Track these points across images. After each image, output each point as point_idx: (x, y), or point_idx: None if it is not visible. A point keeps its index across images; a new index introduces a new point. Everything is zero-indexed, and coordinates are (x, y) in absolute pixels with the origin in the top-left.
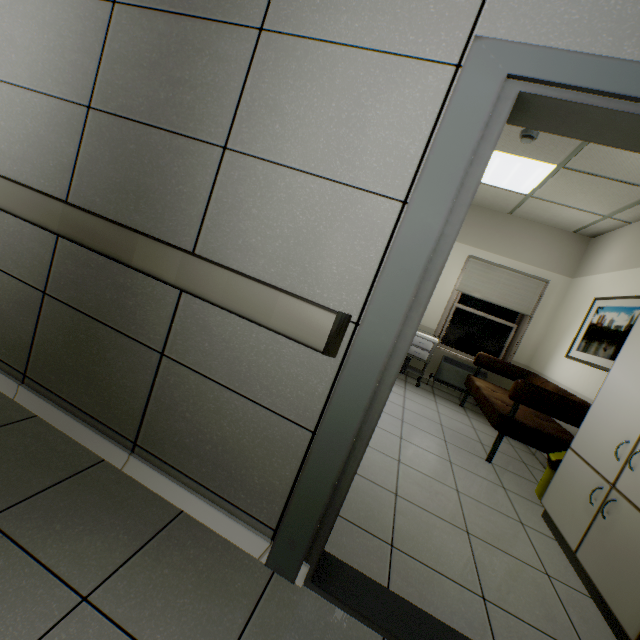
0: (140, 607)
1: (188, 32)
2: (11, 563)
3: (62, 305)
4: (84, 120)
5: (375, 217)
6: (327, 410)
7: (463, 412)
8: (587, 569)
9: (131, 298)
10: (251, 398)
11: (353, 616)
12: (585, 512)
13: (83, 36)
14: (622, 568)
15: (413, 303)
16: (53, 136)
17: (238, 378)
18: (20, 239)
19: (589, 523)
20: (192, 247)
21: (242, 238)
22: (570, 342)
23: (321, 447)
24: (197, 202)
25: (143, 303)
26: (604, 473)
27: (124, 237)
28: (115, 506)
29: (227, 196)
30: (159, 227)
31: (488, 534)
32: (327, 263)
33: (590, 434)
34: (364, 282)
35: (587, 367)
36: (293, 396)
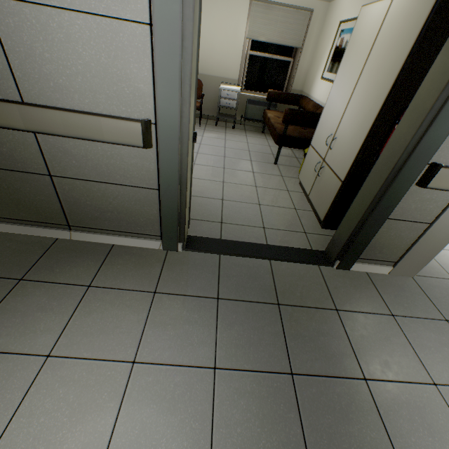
0: (115, 280)
1: None
2: (48, 288)
3: None
4: None
5: (136, 42)
6: (160, 177)
7: (264, 137)
8: (311, 201)
9: (2, 147)
10: (118, 183)
11: (206, 253)
12: (313, 176)
13: None
14: (322, 196)
15: (182, 102)
16: None
17: (105, 175)
18: None
19: (314, 181)
20: (19, 97)
21: (52, 81)
22: (324, 66)
23: (165, 195)
24: None
25: (14, 148)
26: (321, 155)
27: None
28: (79, 254)
29: (17, 45)
30: None
31: (270, 202)
32: (120, 87)
33: (319, 134)
34: (149, 95)
35: (331, 84)
36: (140, 175)
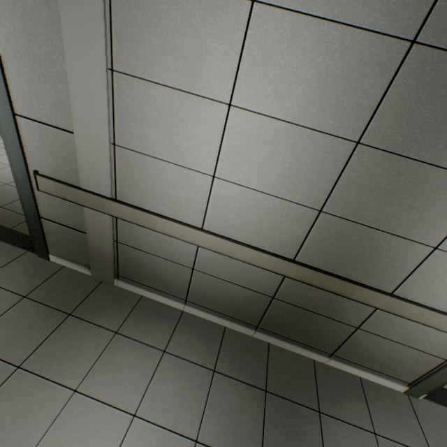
0: (389, 430)
1: (427, 176)
2: (345, 428)
3: (286, 303)
4: (314, 218)
5: None
6: None
7: None
8: None
9: (339, 306)
10: (412, 347)
11: (442, 405)
12: None
13: (320, 163)
14: None
15: None
16: (284, 223)
17: (406, 340)
18: (253, 272)
19: None
20: (392, 290)
21: (431, 290)
22: None
23: None
24: (402, 271)
25: (348, 308)
26: None
27: (347, 286)
28: (341, 385)
29: (427, 271)
30: (368, 279)
31: None
32: None
33: None
34: None
35: None
36: (439, 348)
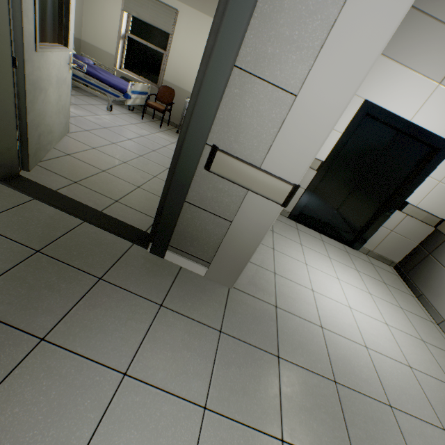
0: None
1: None
2: None
3: None
4: None
5: None
6: None
7: None
8: None
9: None
10: None
11: (21, 193)
12: None
13: None
14: None
15: None
16: None
17: None
18: None
19: None
20: None
21: None
22: None
23: None
24: None
25: None
26: None
27: None
28: None
29: None
30: None
31: (153, 189)
32: None
33: None
34: None
35: None
36: None
